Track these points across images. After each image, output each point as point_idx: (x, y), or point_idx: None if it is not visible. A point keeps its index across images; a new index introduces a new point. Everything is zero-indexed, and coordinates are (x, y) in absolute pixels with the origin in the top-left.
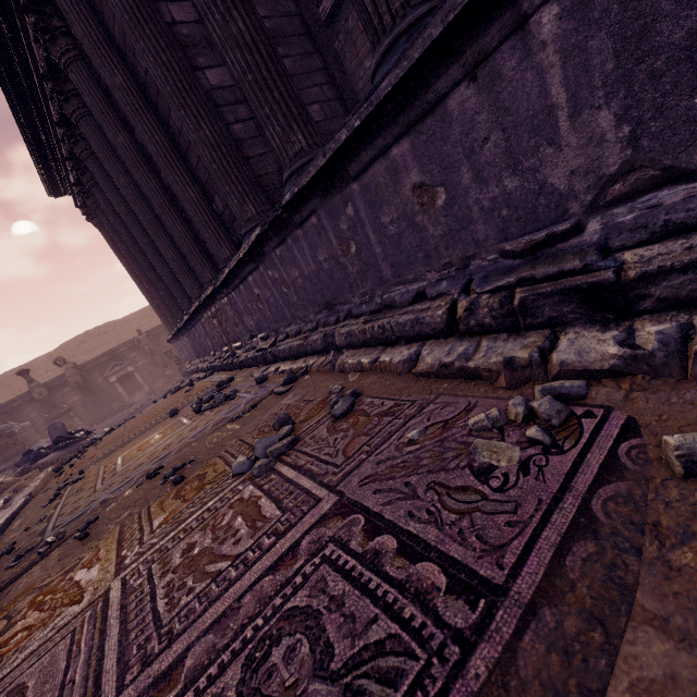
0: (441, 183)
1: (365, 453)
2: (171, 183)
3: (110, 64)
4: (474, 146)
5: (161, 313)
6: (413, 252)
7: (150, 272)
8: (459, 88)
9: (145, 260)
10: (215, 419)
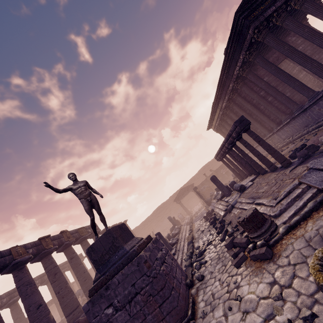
0: (321, 108)
1: (319, 135)
2: (260, 118)
3: (247, 104)
4: None
5: None
6: (320, 115)
7: None
8: (320, 101)
9: None
10: (288, 149)
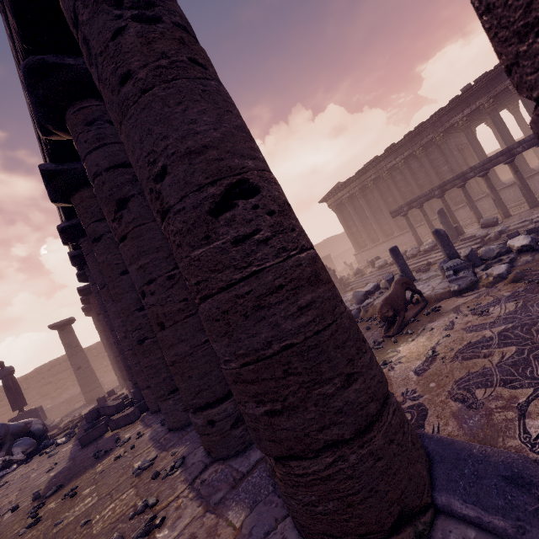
0: (532, 184)
1: None
2: None
3: (432, 170)
4: (538, 181)
5: (355, 243)
6: None
7: (375, 223)
8: (536, 176)
9: (374, 219)
10: None
